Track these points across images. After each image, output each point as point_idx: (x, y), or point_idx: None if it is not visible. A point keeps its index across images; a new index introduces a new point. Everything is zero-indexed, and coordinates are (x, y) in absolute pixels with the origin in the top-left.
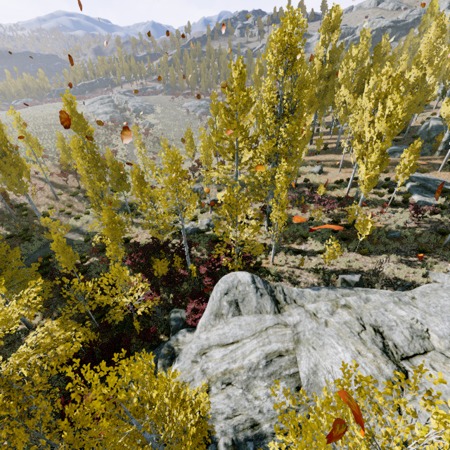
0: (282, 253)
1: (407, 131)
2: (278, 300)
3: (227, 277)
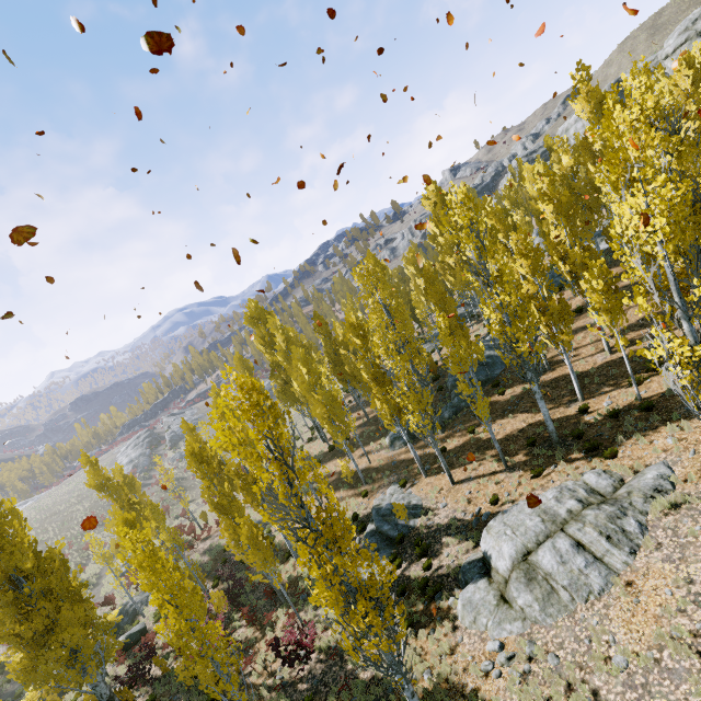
0: None
1: None
2: None
3: None
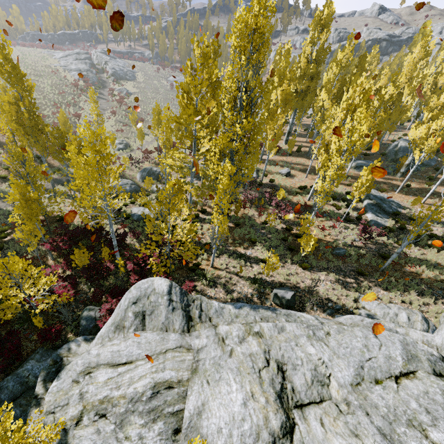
0: (225, 256)
1: None
2: (191, 316)
3: (142, 283)
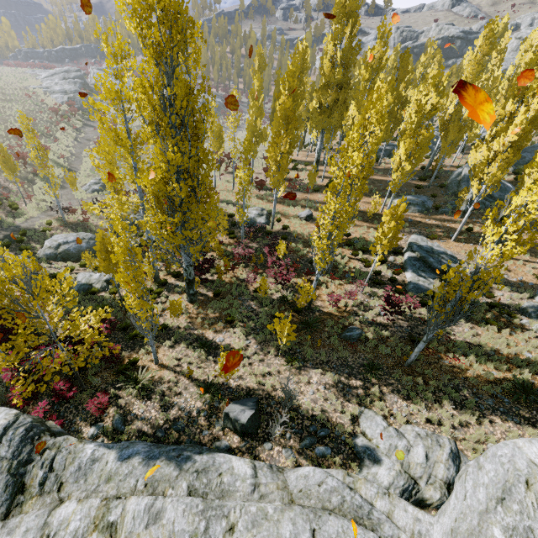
0: (183, 345)
1: (433, 176)
2: (25, 484)
3: None
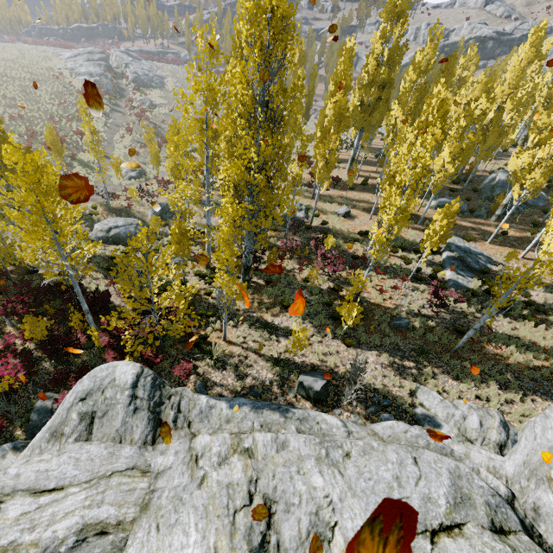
0: (245, 325)
1: (468, 180)
2: (162, 420)
3: (101, 369)
